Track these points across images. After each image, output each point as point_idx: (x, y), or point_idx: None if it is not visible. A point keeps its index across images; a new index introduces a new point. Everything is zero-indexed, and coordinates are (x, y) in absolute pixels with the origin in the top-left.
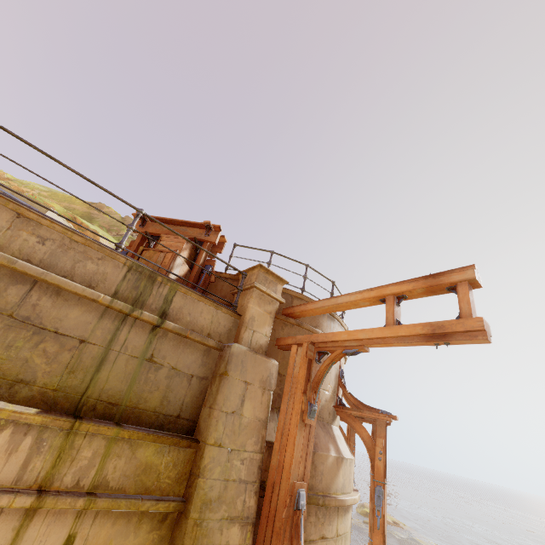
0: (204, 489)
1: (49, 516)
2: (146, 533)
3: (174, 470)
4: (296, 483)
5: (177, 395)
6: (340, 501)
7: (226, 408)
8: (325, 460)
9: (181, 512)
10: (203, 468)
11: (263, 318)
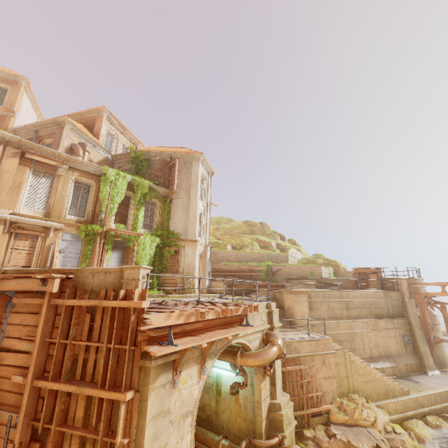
0: (413, 325)
1: (396, 330)
2: (406, 332)
3: (405, 323)
4: (429, 322)
5: (398, 311)
6: (437, 324)
7: (410, 312)
8: (431, 316)
9: (410, 329)
10: (411, 322)
11: (406, 290)
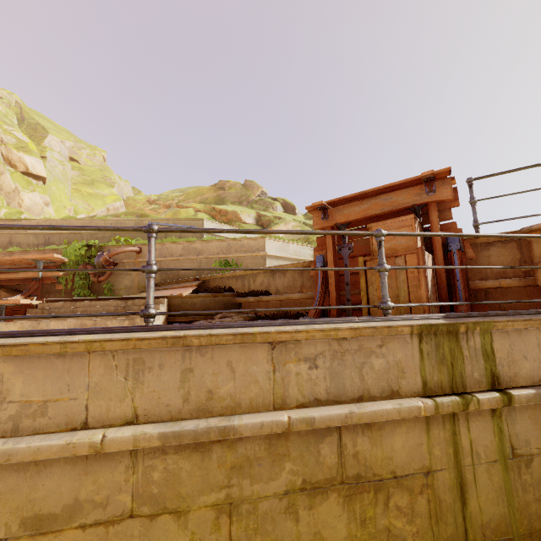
0: None
1: None
2: None
3: None
4: None
5: None
6: None
7: None
8: None
9: None
10: None
11: None
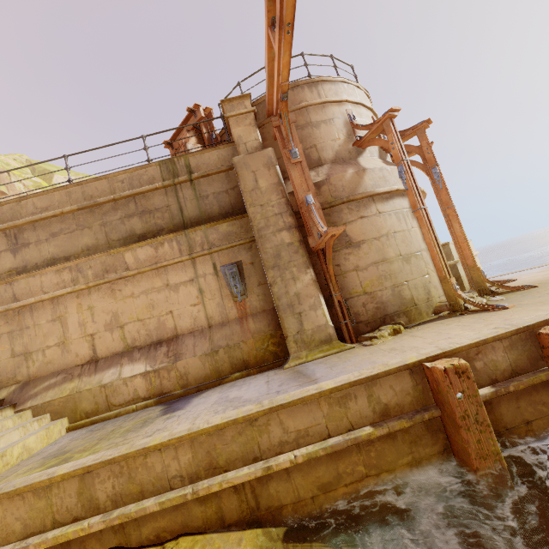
0: (255, 225)
1: (201, 261)
2: (246, 254)
3: (242, 229)
4: (302, 194)
5: (226, 203)
6: (367, 193)
7: (247, 189)
8: (342, 178)
9: (256, 241)
10: (251, 219)
11: (247, 131)
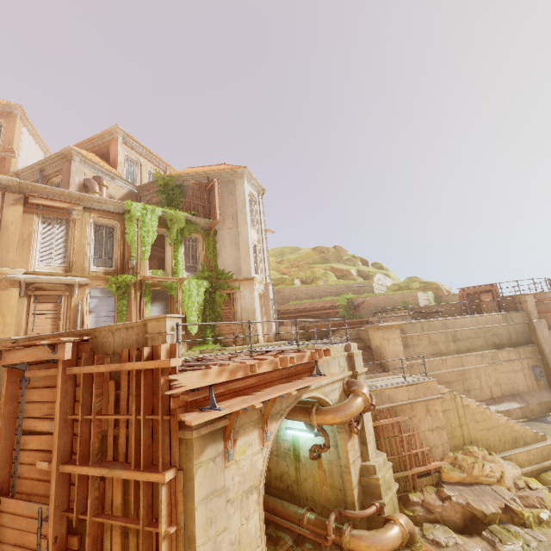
0: (546, 352)
1: (523, 362)
2: (537, 362)
3: (535, 351)
4: None
5: (525, 337)
6: None
7: (540, 336)
8: None
9: (542, 357)
10: (543, 349)
11: (533, 309)
